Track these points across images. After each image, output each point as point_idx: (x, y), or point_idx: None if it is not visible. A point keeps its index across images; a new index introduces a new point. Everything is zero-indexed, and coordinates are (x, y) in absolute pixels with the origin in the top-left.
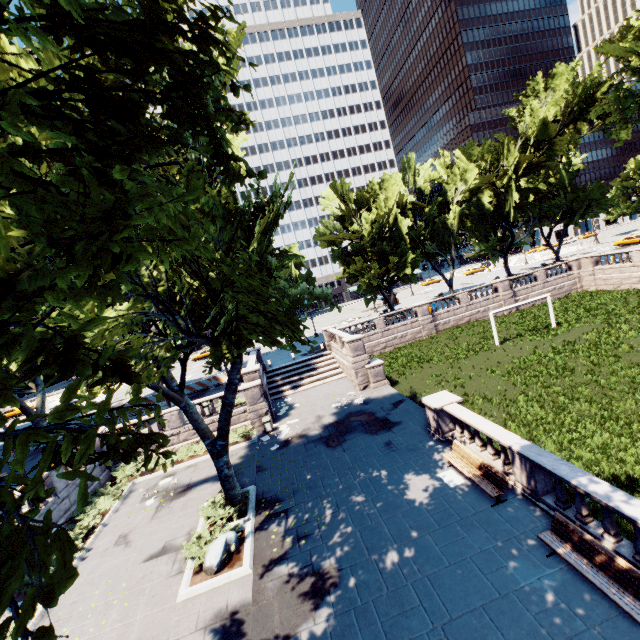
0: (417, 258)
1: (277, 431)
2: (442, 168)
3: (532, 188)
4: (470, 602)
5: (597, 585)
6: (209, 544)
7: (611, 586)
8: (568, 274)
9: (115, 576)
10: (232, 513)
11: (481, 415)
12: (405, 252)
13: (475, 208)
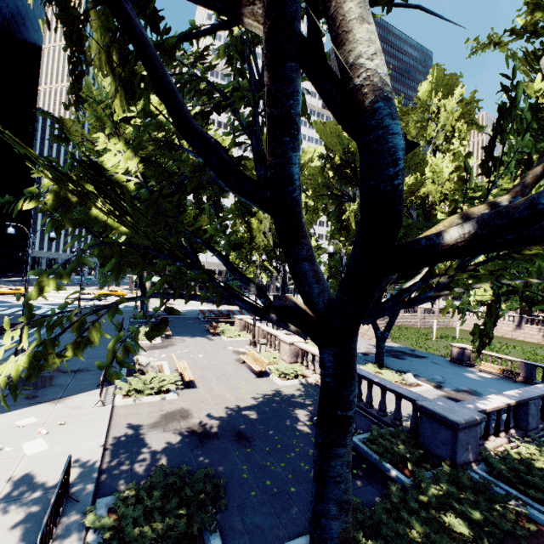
0: None
1: None
2: None
3: None
4: None
5: None
6: (403, 375)
7: None
8: (448, 315)
9: None
10: (390, 370)
11: None
12: None
13: None
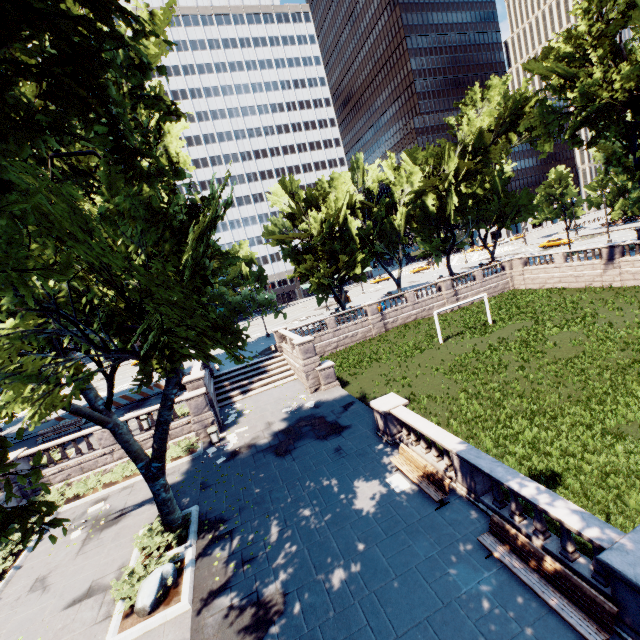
0: (366, 258)
1: (224, 441)
2: (389, 169)
3: (470, 193)
4: (415, 615)
5: (530, 585)
6: (142, 581)
7: (542, 585)
8: (502, 274)
9: (27, 631)
10: (171, 540)
11: (426, 414)
12: (355, 251)
13: (420, 210)
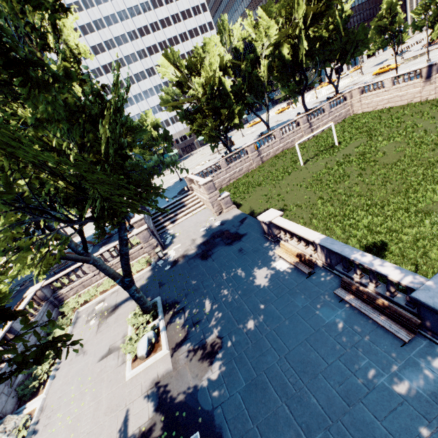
0: (241, 109)
1: (167, 256)
2: (250, 27)
3: (317, 37)
4: (299, 339)
5: (367, 314)
6: (137, 342)
7: (374, 313)
8: (344, 104)
9: (82, 375)
10: (148, 318)
11: (296, 218)
12: (232, 105)
13: (278, 60)
